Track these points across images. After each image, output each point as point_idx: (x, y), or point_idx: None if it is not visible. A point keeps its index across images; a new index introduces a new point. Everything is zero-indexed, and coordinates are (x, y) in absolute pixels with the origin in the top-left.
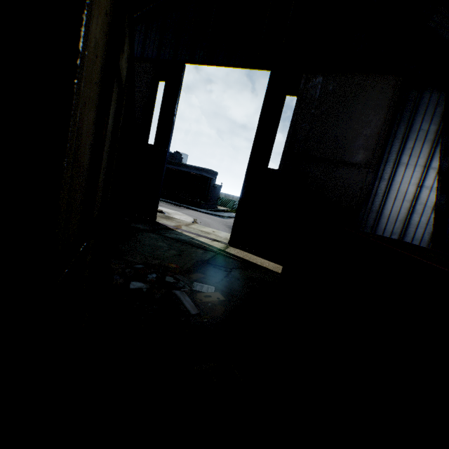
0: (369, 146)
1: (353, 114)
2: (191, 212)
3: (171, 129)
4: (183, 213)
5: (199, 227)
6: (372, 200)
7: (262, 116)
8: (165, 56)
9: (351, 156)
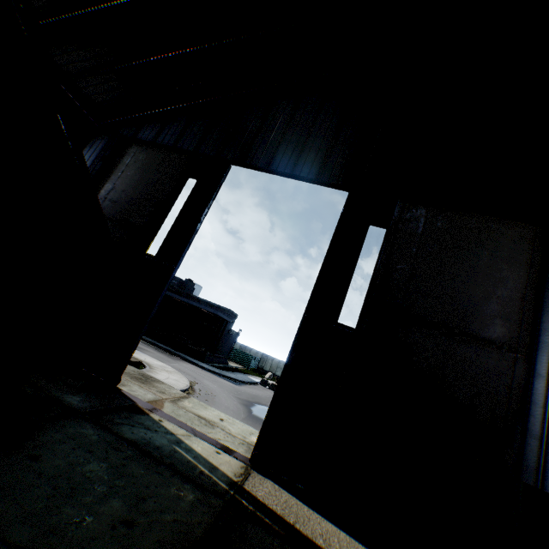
0: (509, 315)
1: (477, 263)
2: (188, 367)
3: (190, 239)
4: (175, 368)
5: (197, 406)
6: (527, 412)
7: (332, 244)
8: (207, 151)
9: (483, 327)
